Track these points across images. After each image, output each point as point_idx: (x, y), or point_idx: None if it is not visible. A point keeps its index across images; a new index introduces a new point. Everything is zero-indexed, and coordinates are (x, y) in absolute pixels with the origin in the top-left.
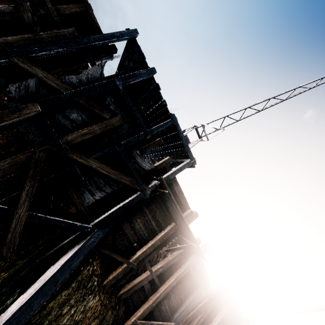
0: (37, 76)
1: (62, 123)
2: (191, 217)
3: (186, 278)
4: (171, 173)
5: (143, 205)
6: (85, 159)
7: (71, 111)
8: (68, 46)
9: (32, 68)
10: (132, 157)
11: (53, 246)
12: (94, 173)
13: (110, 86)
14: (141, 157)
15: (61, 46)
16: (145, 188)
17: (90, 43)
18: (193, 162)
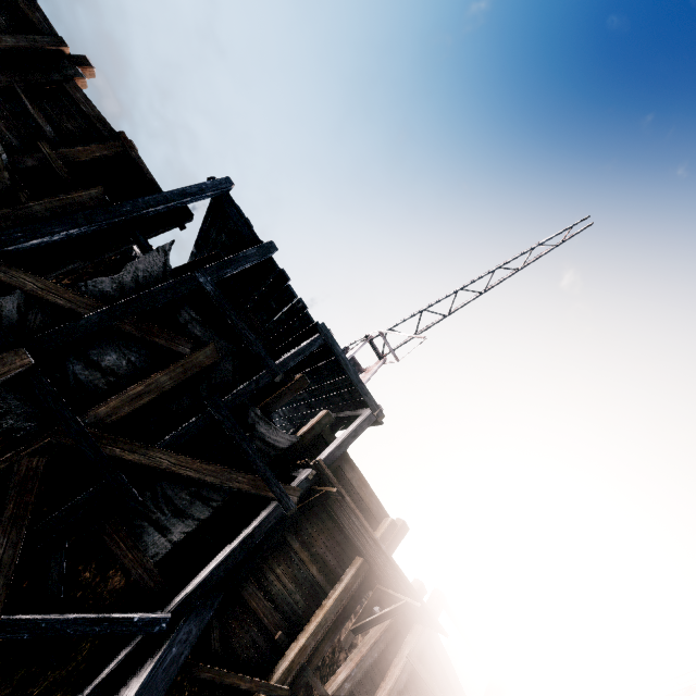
0: (23, 290)
1: (84, 379)
2: (394, 534)
3: (408, 690)
4: (338, 446)
5: (285, 532)
6: (142, 451)
7: (103, 350)
8: (91, 223)
9: (11, 275)
10: (248, 426)
11: (71, 694)
12: (164, 479)
13: (186, 287)
14: (267, 422)
15: (76, 224)
16: (286, 492)
17: (138, 211)
18: (378, 414)
